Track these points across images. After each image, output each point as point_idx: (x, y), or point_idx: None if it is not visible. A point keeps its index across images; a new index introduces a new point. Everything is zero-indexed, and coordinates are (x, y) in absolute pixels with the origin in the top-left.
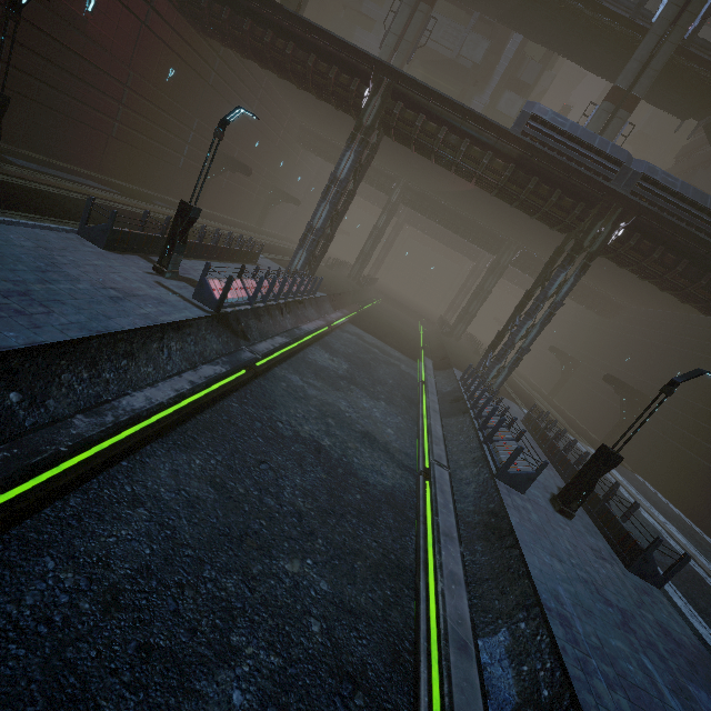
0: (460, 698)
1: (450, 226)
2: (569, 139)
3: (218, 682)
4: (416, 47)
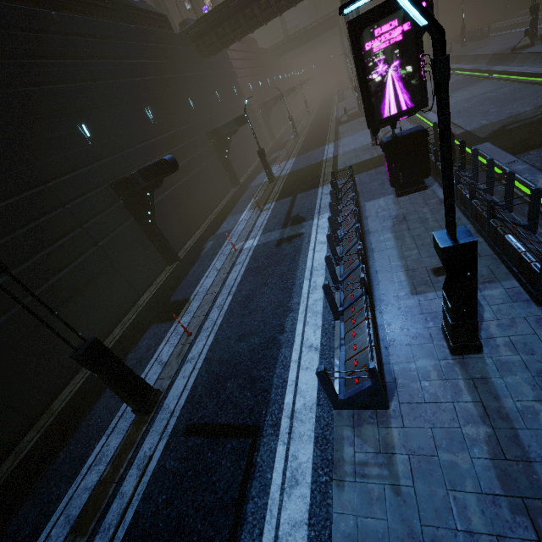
0: None
1: None
2: None
3: None
4: None
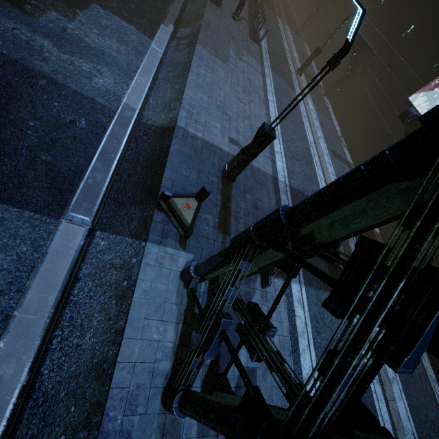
0: (168, 18)
1: None
2: None
3: (109, 1)
4: None
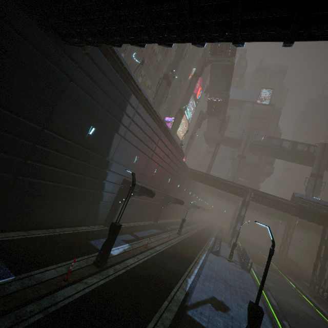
0: None
1: (264, 213)
2: (313, 202)
3: None
4: (243, 168)
